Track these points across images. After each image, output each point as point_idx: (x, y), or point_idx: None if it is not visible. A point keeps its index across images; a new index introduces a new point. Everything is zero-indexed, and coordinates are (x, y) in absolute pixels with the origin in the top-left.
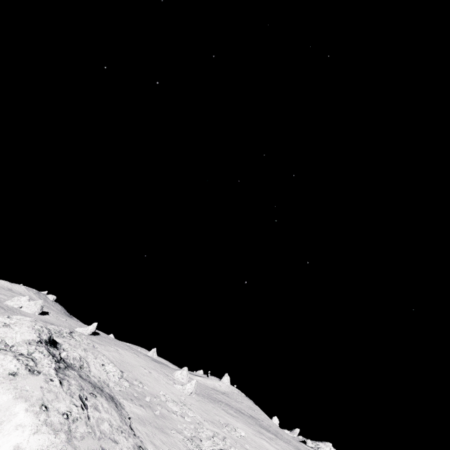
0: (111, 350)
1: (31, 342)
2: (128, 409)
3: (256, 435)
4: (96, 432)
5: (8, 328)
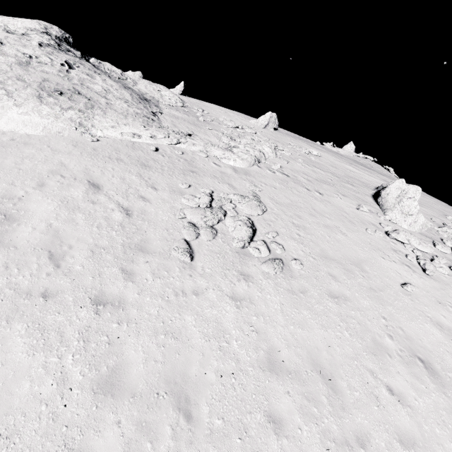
0: (192, 100)
1: (34, 30)
2: (166, 111)
3: (342, 162)
4: (74, 81)
5: (12, 19)
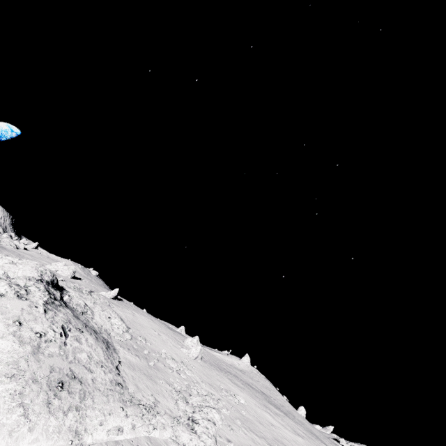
0: (127, 312)
1: (31, 278)
2: (121, 355)
3: (260, 407)
4: (69, 357)
5: (13, 264)
